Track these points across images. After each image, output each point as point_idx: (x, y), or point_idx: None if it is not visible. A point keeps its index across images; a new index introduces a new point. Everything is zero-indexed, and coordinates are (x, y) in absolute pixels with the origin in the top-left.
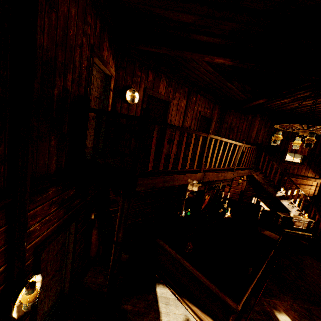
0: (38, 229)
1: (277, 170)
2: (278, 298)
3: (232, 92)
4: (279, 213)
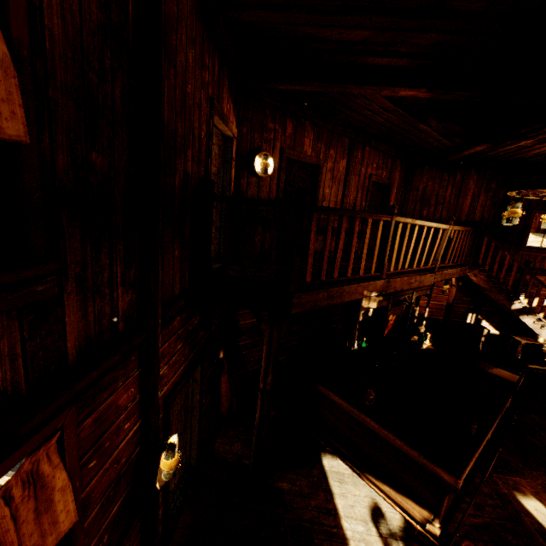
0: (166, 375)
1: (511, 264)
2: (521, 474)
3: (427, 137)
4: (517, 339)
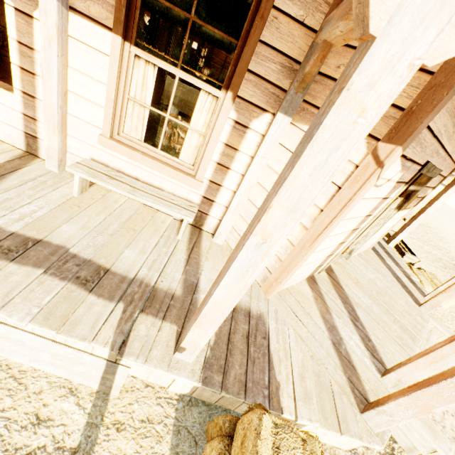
0: None
1: None
2: None
3: None
4: None
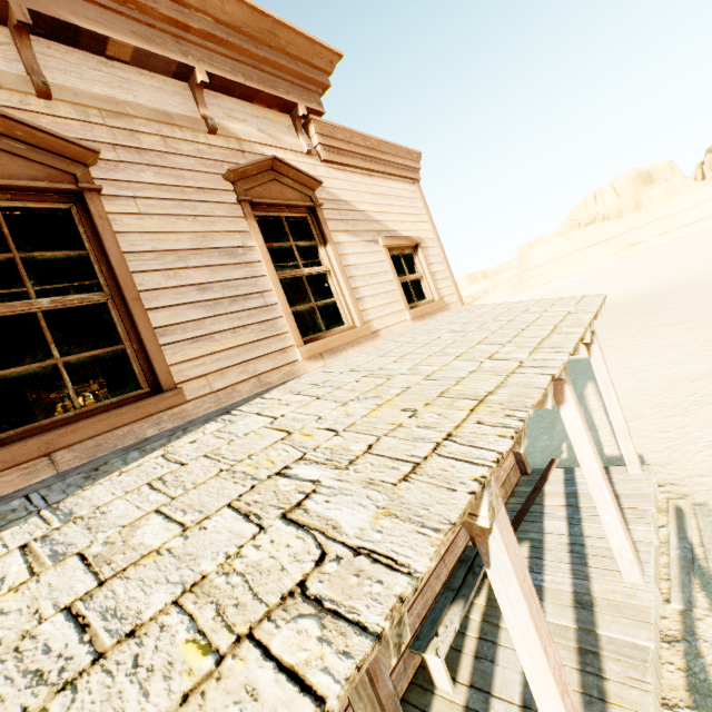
0: None
1: None
2: None
3: None
4: None
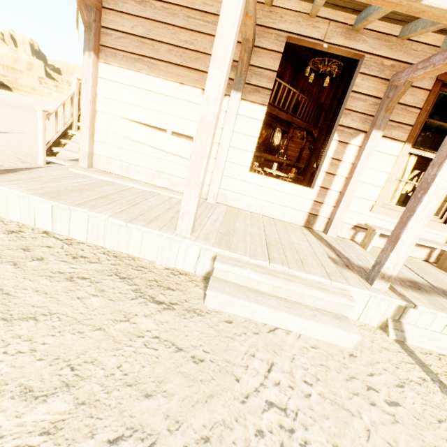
0: None
1: None
2: None
3: (298, 48)
4: None
